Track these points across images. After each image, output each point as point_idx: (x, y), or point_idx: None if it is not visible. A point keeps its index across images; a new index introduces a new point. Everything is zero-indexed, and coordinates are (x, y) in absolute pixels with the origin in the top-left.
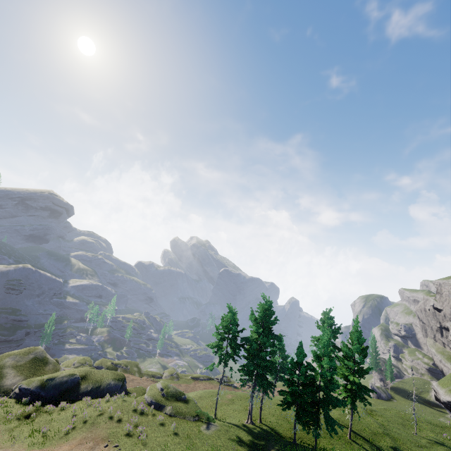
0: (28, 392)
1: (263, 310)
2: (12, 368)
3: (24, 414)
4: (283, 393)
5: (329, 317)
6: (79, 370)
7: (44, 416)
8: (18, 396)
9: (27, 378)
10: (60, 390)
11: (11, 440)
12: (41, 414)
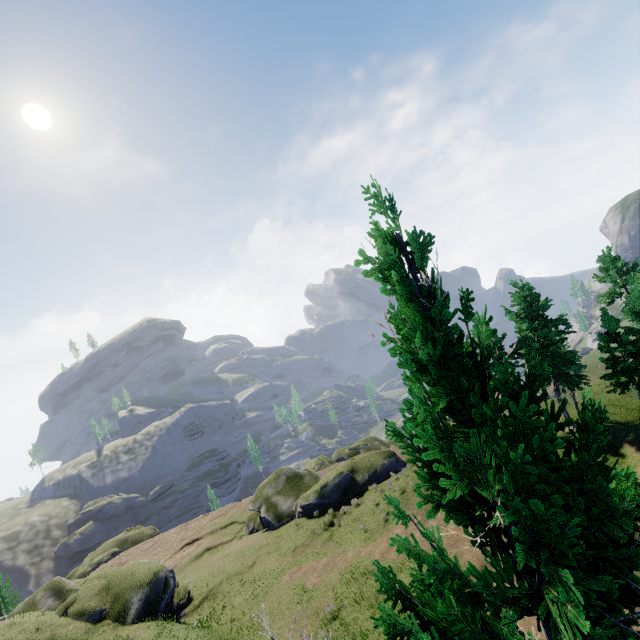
0: (312, 506)
1: (520, 300)
2: (276, 495)
3: (326, 524)
4: (611, 377)
5: (613, 259)
6: (341, 467)
7: (347, 518)
8: (305, 513)
9: (297, 496)
10: (340, 492)
11: (341, 546)
12: (342, 517)
